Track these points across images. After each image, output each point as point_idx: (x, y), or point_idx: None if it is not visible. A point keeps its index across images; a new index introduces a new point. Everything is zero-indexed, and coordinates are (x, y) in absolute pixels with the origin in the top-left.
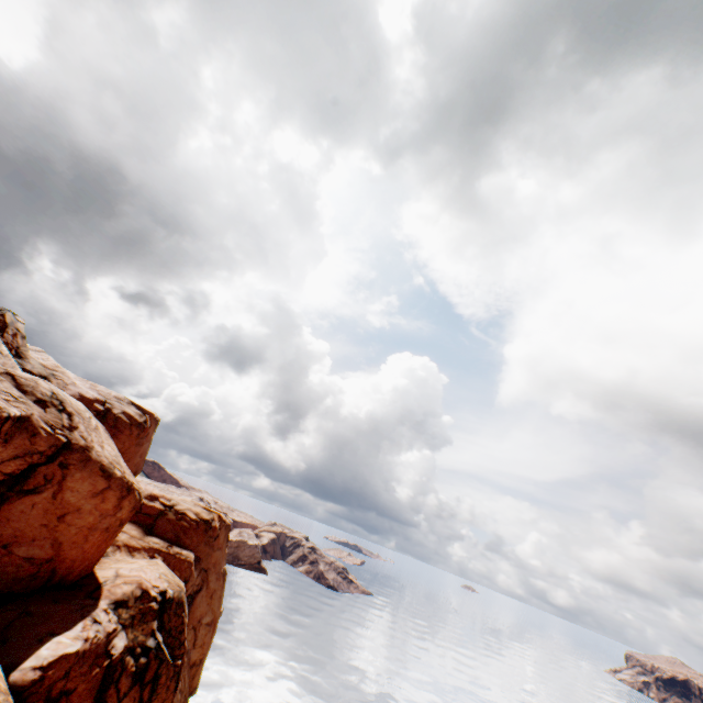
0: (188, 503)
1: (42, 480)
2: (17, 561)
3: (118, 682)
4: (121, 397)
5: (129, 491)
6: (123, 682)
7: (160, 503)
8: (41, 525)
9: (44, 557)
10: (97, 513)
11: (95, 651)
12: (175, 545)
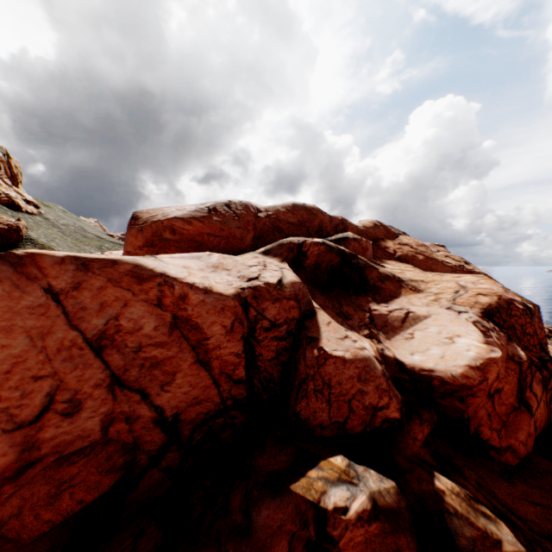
0: None
1: None
2: None
3: None
4: (429, 244)
5: None
6: None
7: None
8: None
9: None
10: None
11: None
12: None
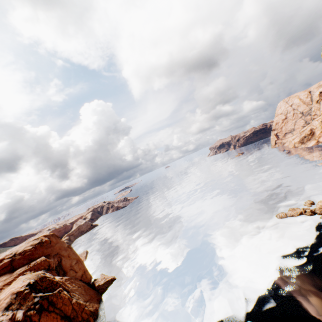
0: (24, 246)
1: None
2: None
3: (32, 321)
4: None
5: None
6: (34, 318)
7: (7, 259)
8: None
9: None
10: None
11: None
12: (31, 262)
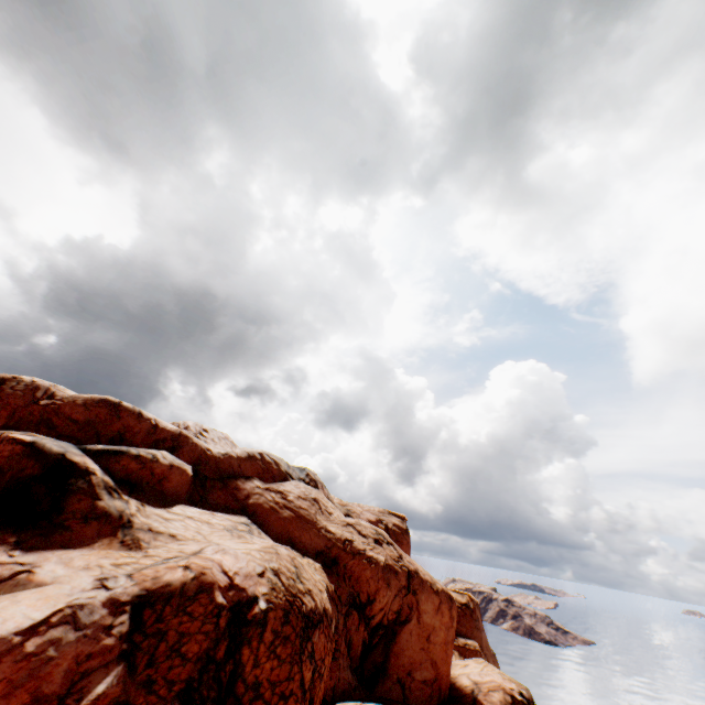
0: None
1: (407, 609)
2: (418, 685)
3: None
4: (381, 510)
5: (450, 600)
6: None
7: None
8: (419, 649)
9: (430, 677)
10: (442, 627)
11: None
12: (456, 636)
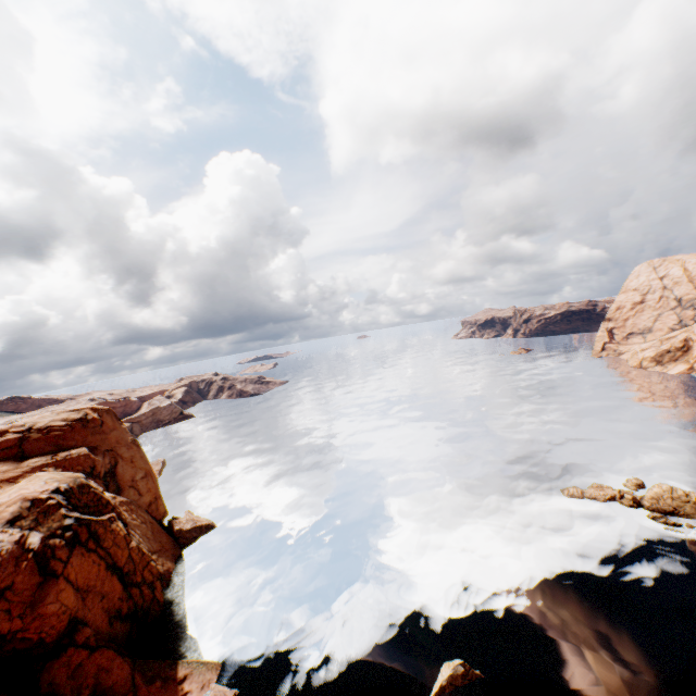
0: (49, 417)
1: None
2: None
3: (55, 557)
4: None
5: None
6: (61, 554)
7: (14, 434)
8: None
9: None
10: None
11: (12, 557)
12: (60, 453)
